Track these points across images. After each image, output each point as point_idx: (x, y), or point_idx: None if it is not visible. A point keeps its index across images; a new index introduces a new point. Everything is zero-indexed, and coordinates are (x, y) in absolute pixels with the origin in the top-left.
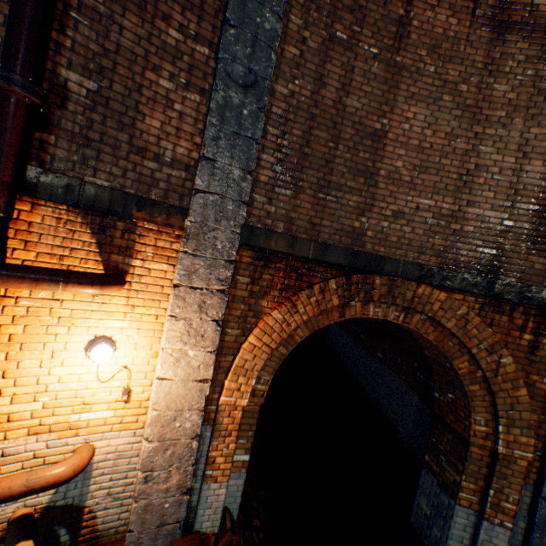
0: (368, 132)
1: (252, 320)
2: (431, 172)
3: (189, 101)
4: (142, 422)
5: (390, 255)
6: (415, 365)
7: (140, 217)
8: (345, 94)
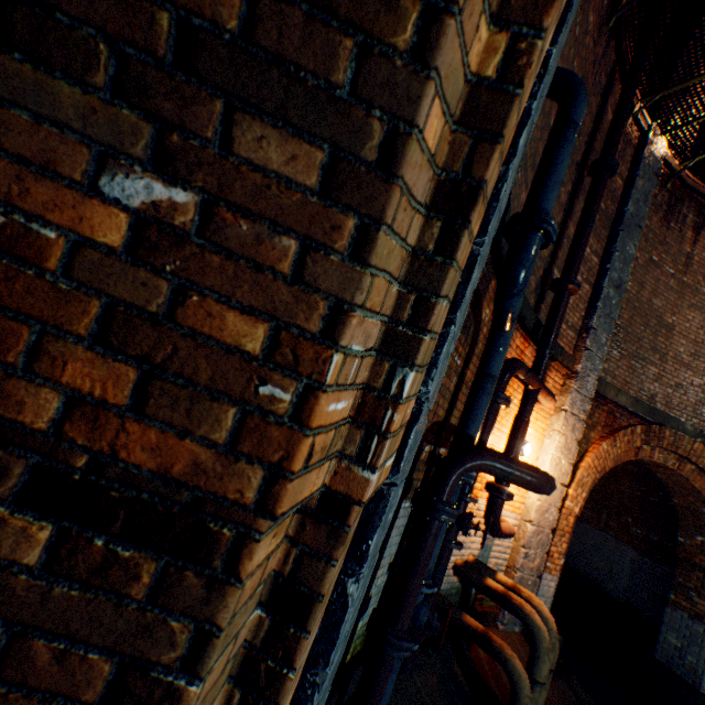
0: (663, 324)
1: (583, 446)
2: (701, 360)
3: (584, 289)
4: (520, 510)
5: (671, 415)
6: (628, 520)
7: (558, 359)
8: (653, 296)
